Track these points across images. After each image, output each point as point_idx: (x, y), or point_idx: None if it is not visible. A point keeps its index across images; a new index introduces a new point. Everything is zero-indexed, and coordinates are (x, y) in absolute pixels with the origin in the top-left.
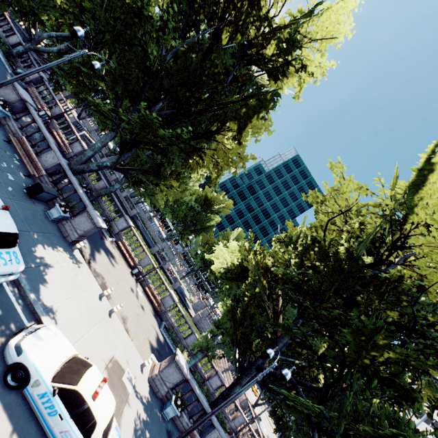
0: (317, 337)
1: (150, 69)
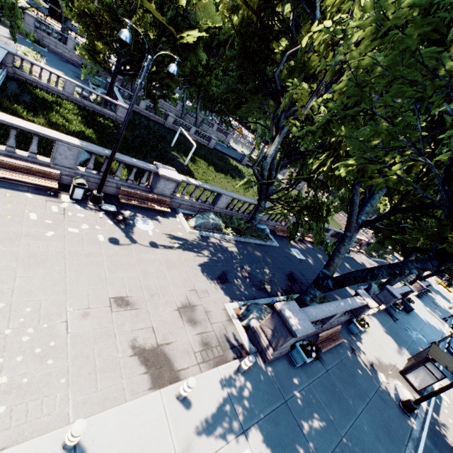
0: None
1: None
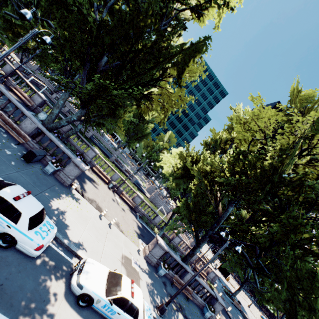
0: (242, 207)
1: (92, 30)
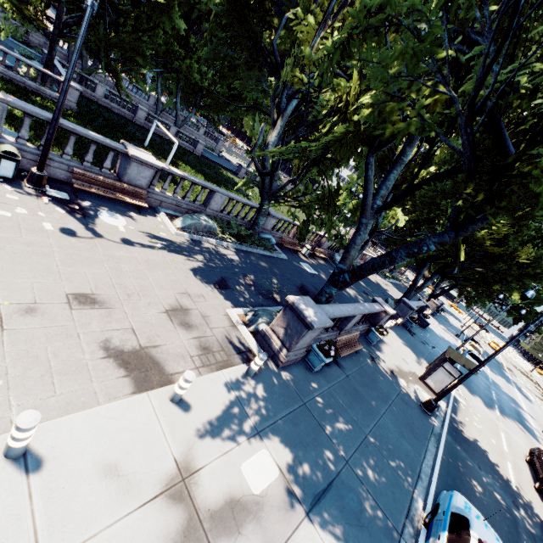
0: None
1: None
